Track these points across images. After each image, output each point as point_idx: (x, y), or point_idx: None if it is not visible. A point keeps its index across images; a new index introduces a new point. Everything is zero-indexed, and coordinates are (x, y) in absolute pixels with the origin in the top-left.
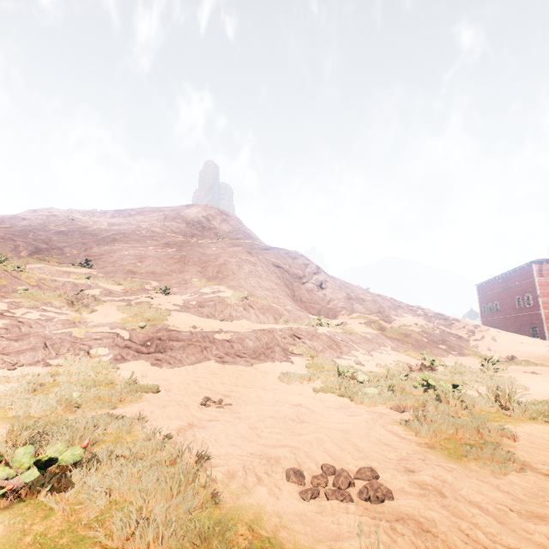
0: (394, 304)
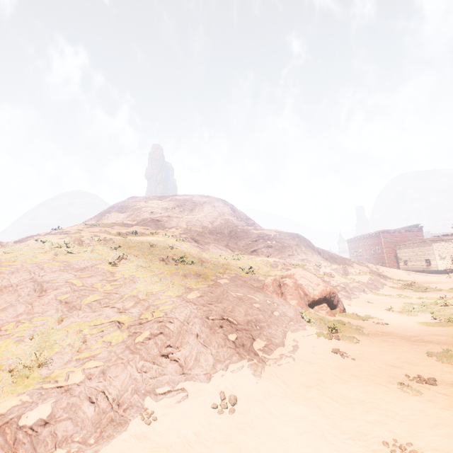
0: (341, 257)
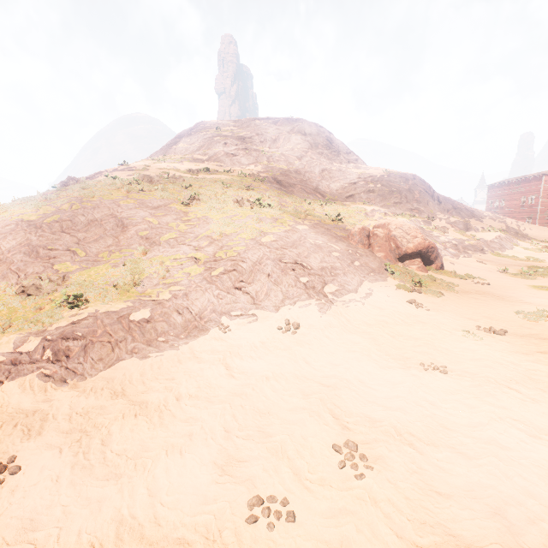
0: (470, 209)
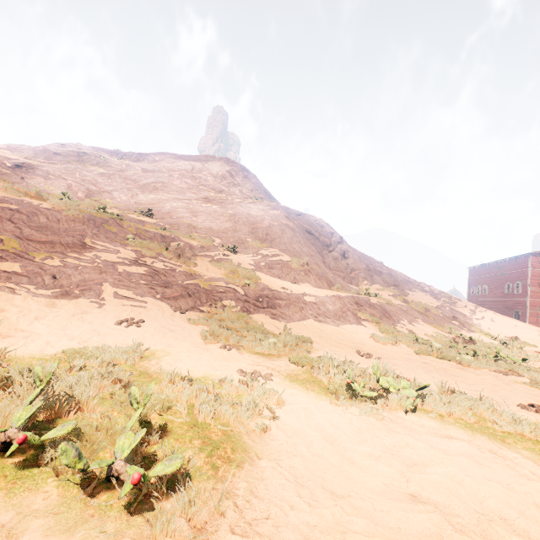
0: (404, 278)
